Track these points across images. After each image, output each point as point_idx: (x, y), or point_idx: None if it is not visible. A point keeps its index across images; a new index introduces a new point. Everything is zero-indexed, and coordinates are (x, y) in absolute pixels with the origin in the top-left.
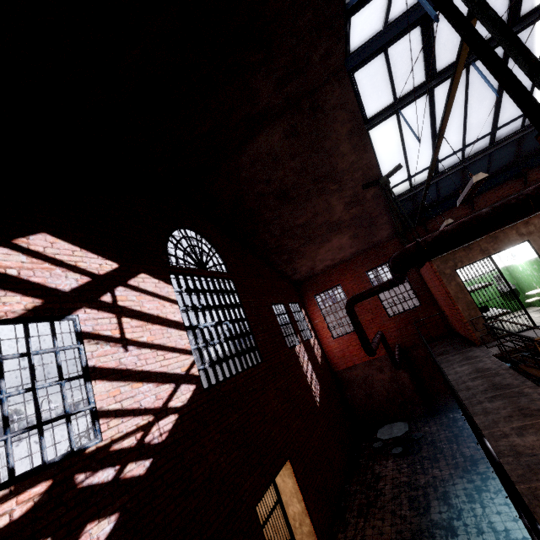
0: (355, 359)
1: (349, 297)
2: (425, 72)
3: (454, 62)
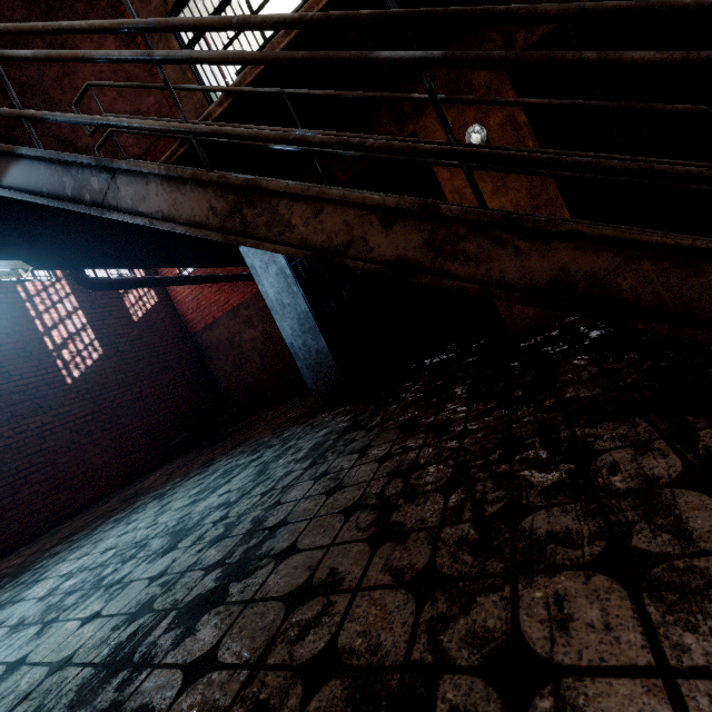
0: (215, 309)
1: None
2: None
3: None
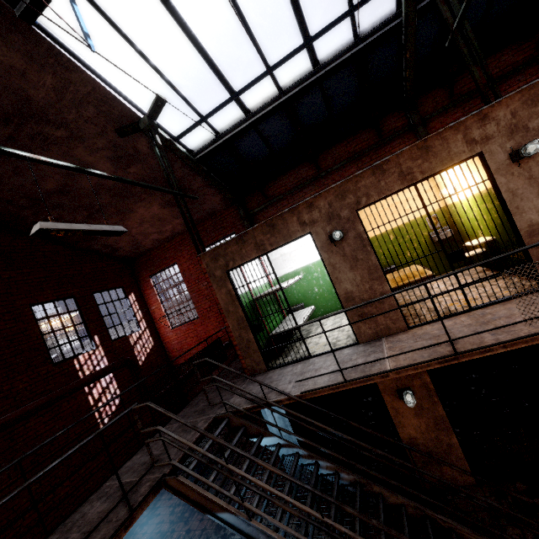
0: (193, 352)
1: (186, 279)
2: None
3: None
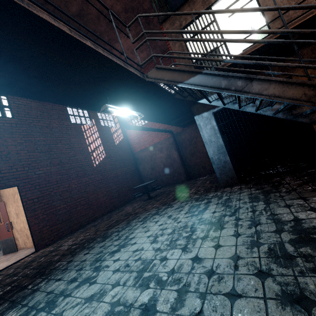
0: (146, 143)
1: None
2: None
3: None
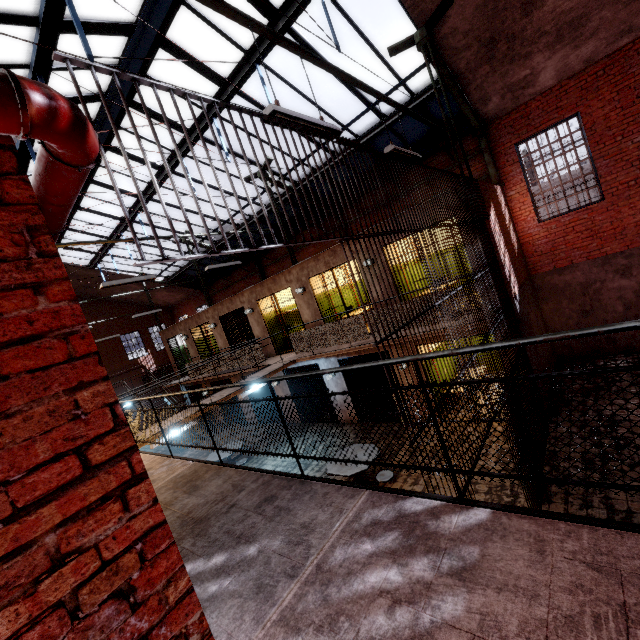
0: None
1: None
2: (91, 253)
3: (100, 249)
